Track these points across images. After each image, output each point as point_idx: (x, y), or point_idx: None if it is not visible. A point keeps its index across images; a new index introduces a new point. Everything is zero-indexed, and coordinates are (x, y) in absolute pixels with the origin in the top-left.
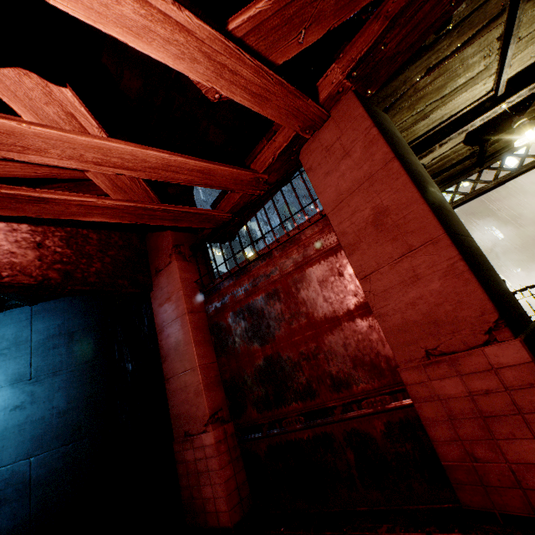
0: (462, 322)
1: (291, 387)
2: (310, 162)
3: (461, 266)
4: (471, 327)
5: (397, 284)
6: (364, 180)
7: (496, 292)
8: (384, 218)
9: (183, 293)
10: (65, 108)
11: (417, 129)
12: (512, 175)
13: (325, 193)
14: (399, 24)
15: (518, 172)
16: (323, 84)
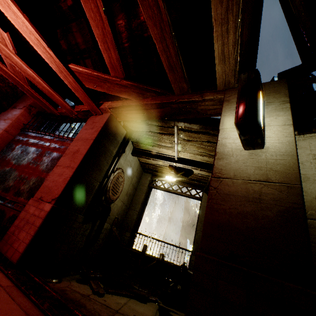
0: (53, 193)
1: (5, 184)
2: (88, 122)
3: (68, 179)
4: (52, 196)
5: (58, 173)
6: (86, 139)
7: (74, 195)
8: (76, 153)
9: (11, 122)
10: (3, 36)
11: (149, 147)
12: (180, 193)
13: (80, 134)
14: (126, 109)
15: (182, 194)
16: (105, 104)
